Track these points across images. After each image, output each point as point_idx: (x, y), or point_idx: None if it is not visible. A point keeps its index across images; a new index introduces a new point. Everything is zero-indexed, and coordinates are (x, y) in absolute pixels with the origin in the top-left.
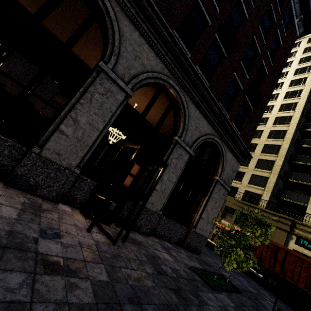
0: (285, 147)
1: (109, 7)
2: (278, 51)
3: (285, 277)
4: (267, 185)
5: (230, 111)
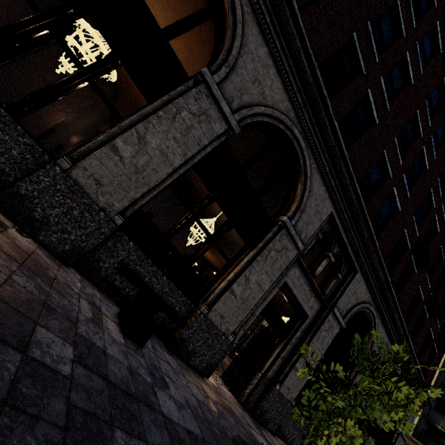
0: None
1: (376, 323)
2: None
3: None
4: None
5: (421, 362)
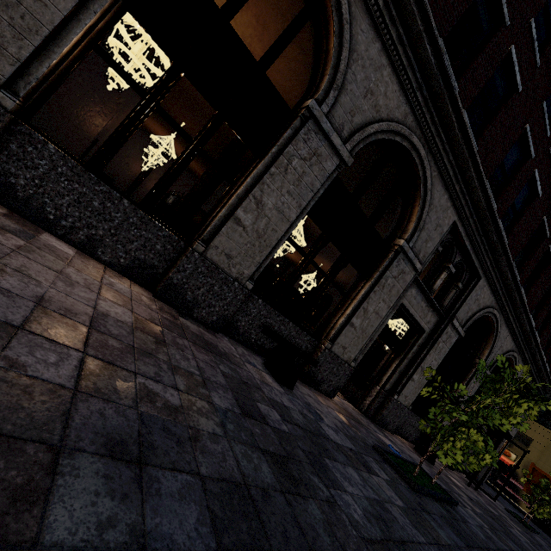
0: None
1: (499, 325)
2: None
3: None
4: None
5: (547, 353)
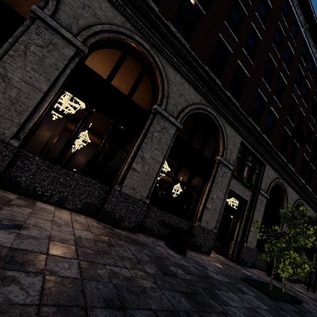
0: None
1: (285, 187)
2: None
3: None
4: None
5: None
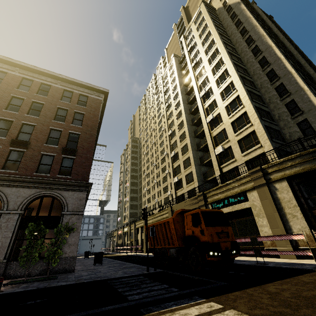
0: (189, 142)
1: None
2: (84, 118)
3: (159, 246)
4: (193, 177)
5: (50, 171)
